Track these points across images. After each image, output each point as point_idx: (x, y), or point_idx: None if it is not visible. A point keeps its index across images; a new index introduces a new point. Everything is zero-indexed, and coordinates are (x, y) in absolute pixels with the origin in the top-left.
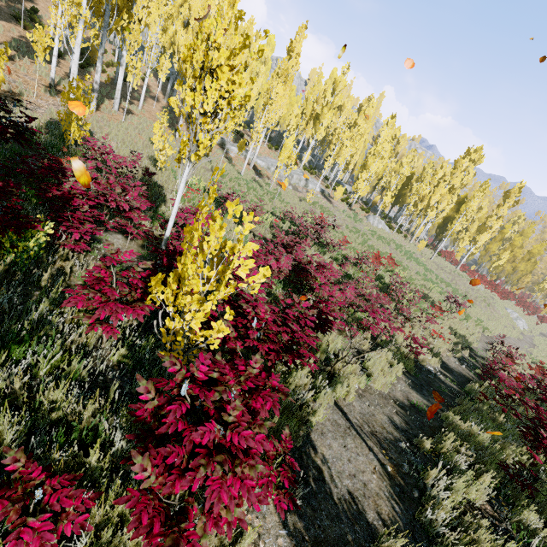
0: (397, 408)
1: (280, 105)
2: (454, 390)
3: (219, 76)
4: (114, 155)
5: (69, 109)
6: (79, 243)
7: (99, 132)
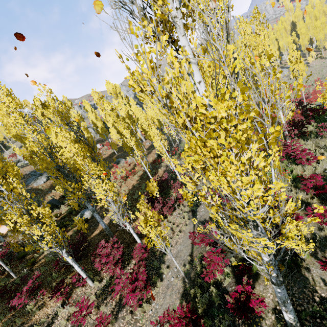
0: None
1: None
2: None
3: None
4: None
5: None
6: None
7: None
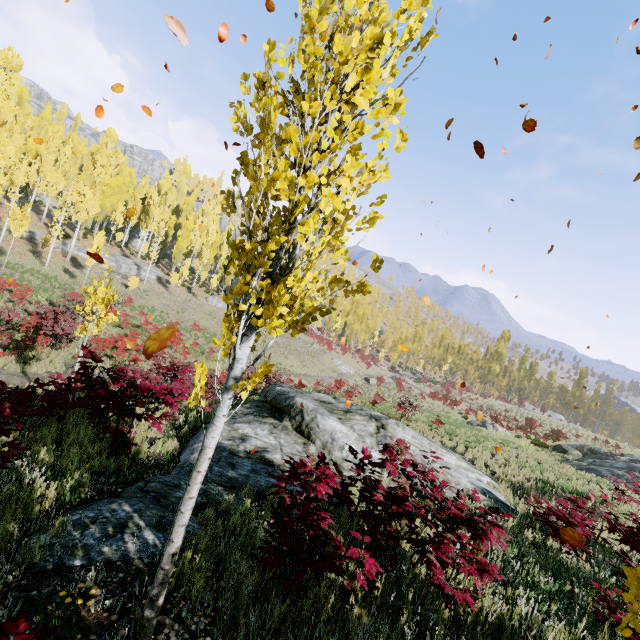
0: None
1: (92, 205)
2: None
3: None
4: None
5: None
6: None
7: None
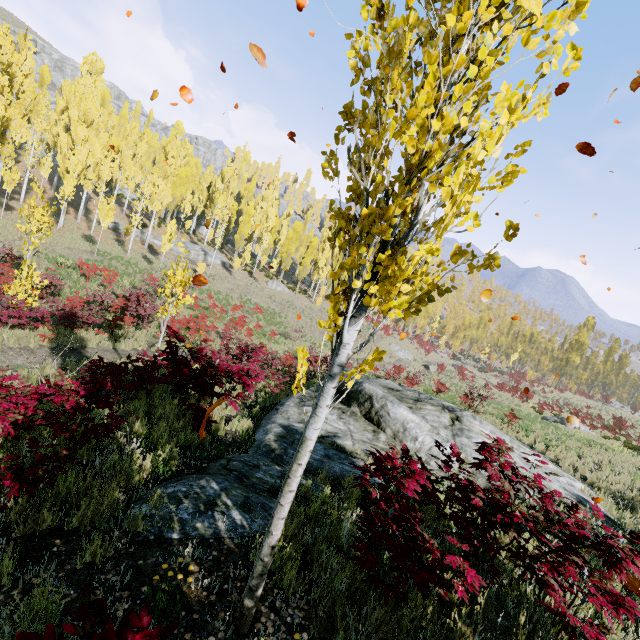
0: None
1: (165, 195)
2: None
3: (37, 218)
4: None
5: None
6: None
7: None
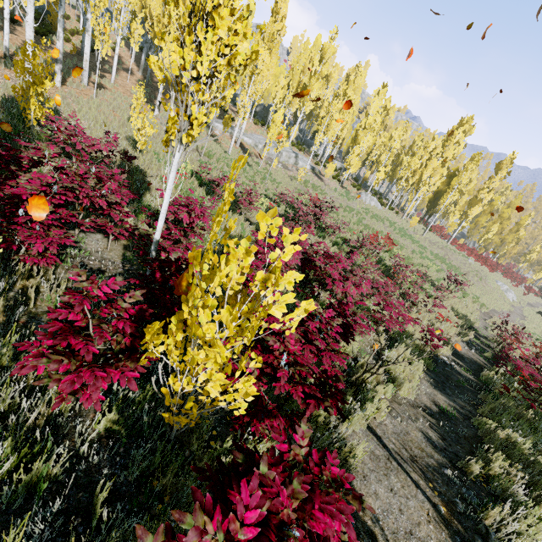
0: (427, 417)
1: (266, 75)
2: (472, 382)
3: (216, 23)
4: (84, 138)
5: (26, 82)
6: (44, 255)
7: (67, 109)
